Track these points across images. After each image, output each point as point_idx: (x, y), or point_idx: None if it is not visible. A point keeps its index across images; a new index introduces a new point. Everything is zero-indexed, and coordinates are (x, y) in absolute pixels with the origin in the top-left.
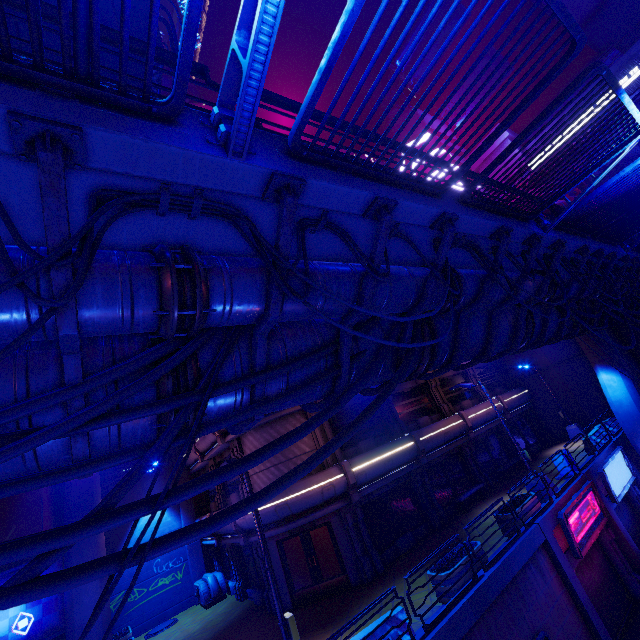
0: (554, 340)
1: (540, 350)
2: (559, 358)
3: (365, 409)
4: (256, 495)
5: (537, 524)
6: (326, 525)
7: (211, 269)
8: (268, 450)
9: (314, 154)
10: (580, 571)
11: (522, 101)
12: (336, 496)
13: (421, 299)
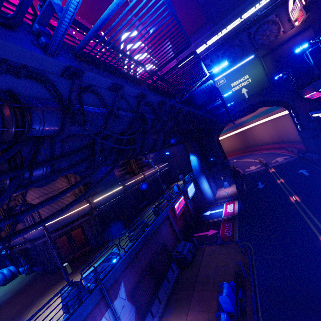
0: (177, 144)
1: (174, 147)
2: (179, 150)
3: (107, 172)
4: (61, 209)
5: (165, 210)
6: (80, 227)
7: (31, 107)
8: (66, 191)
9: (88, 59)
10: (177, 222)
11: (172, 57)
12: (85, 214)
13: (131, 127)
